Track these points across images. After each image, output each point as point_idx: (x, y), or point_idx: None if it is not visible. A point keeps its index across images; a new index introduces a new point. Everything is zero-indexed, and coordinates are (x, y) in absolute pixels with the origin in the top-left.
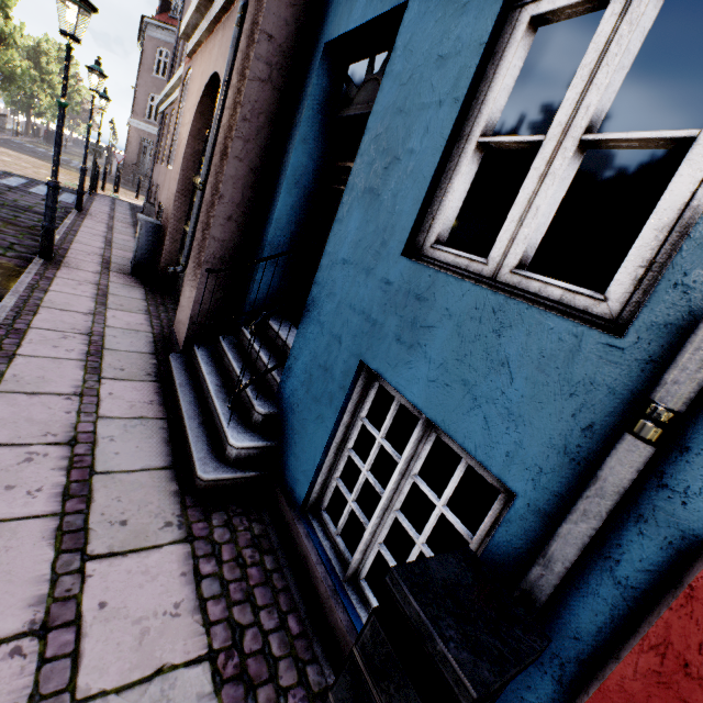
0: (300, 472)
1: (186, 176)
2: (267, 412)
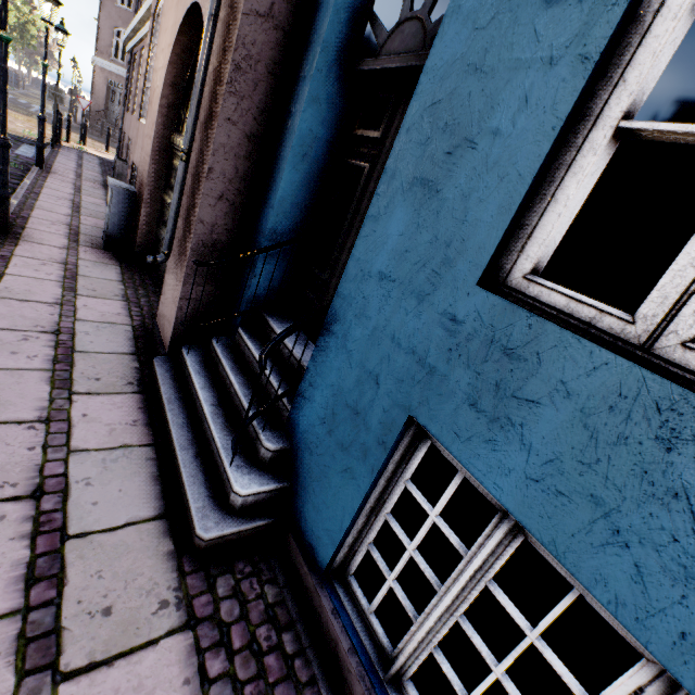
0: (322, 530)
1: (162, 134)
2: (277, 447)
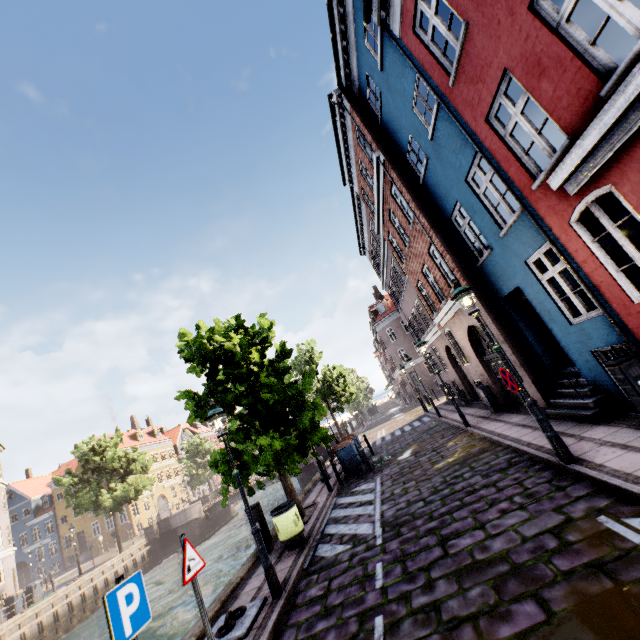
0: (614, 392)
1: (481, 360)
2: (589, 389)
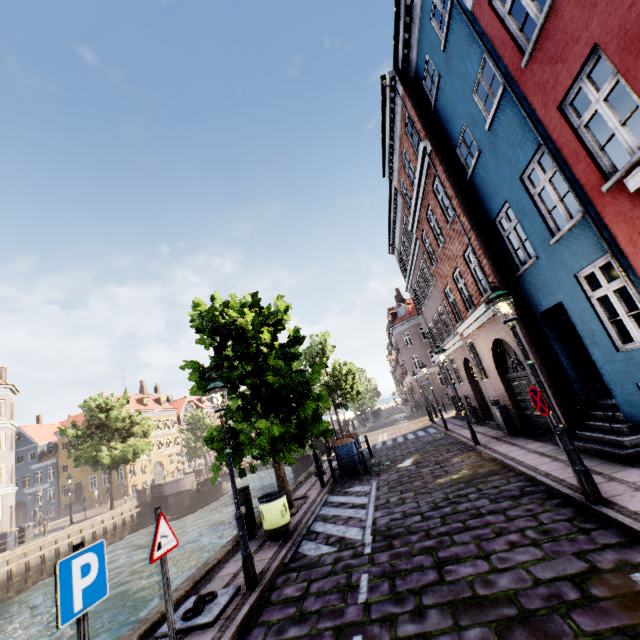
0: None
1: (502, 378)
2: (627, 426)
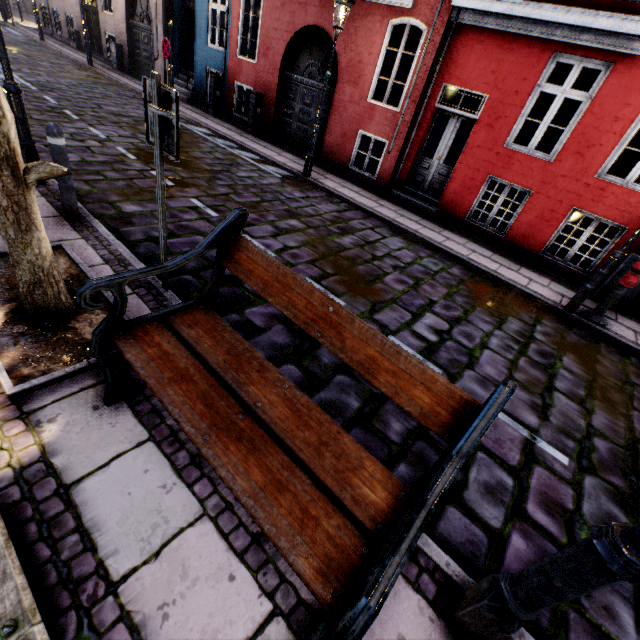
0: (204, 95)
1: (128, 21)
2: (194, 87)
